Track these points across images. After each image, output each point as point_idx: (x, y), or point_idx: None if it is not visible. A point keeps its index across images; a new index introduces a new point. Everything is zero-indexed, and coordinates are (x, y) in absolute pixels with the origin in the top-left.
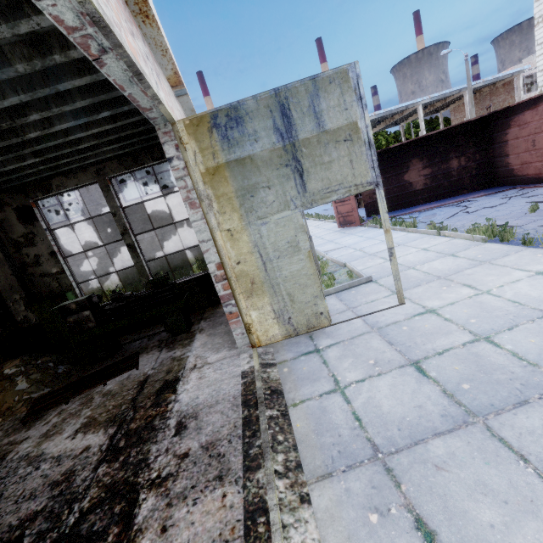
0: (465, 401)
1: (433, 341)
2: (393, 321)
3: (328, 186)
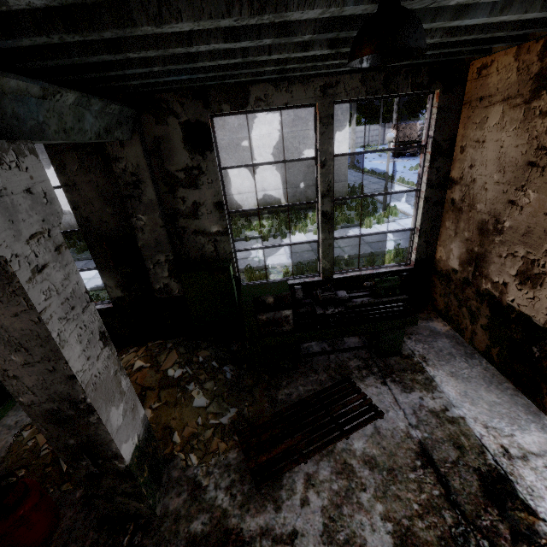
0: None
1: None
2: None
3: None
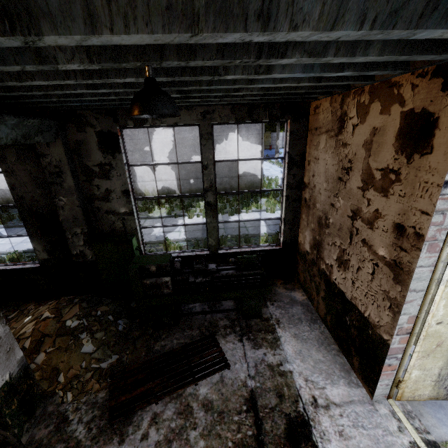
0: None
1: None
2: None
3: None
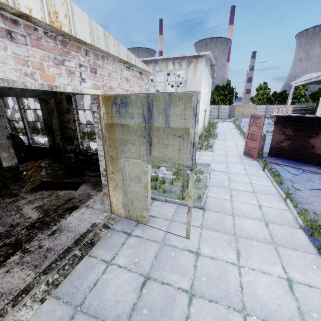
0: (133, 318)
1: (171, 273)
2: (174, 245)
3: (163, 157)
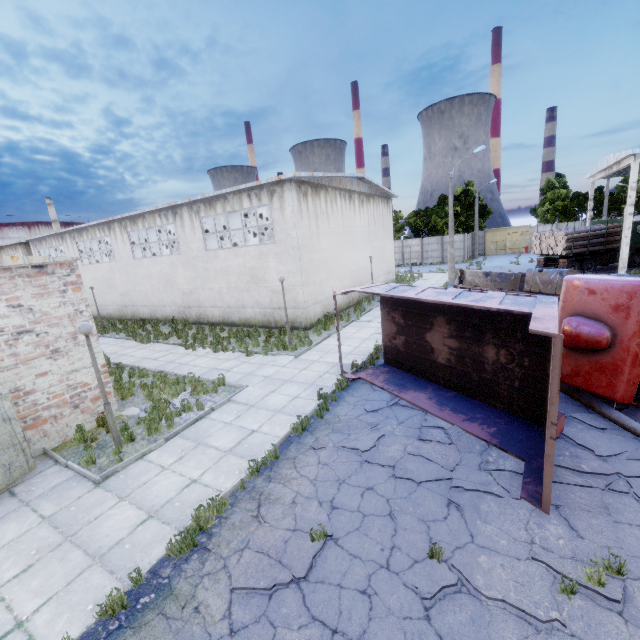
0: None
1: None
2: None
3: None
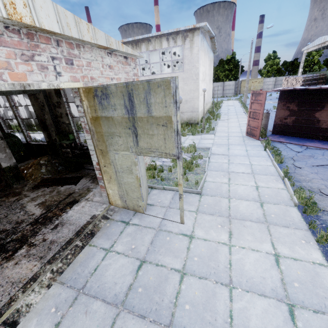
0: (129, 296)
1: (165, 256)
2: (169, 230)
3: (150, 147)
